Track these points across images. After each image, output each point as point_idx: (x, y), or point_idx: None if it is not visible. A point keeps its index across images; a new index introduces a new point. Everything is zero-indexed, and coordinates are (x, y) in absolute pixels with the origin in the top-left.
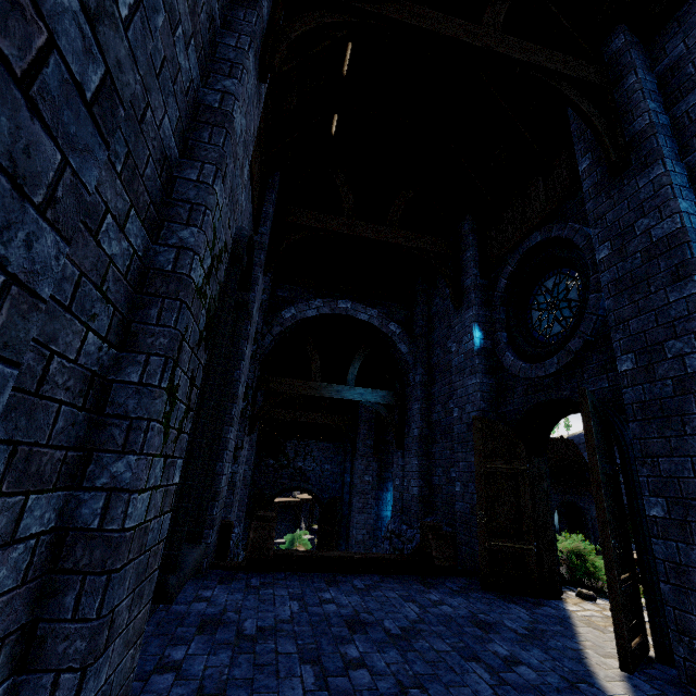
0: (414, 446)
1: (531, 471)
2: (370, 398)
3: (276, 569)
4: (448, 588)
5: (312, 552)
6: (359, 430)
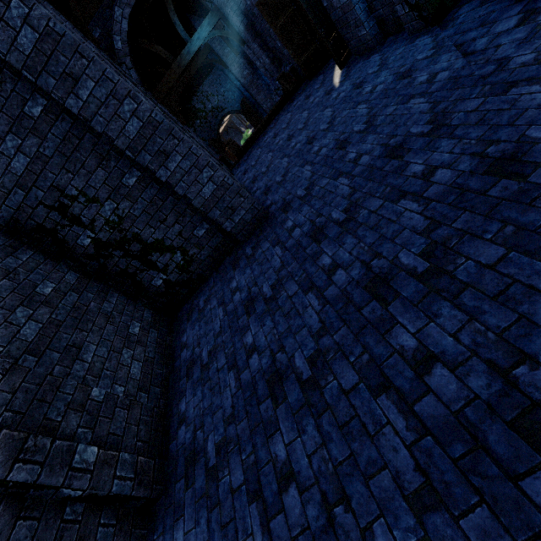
0: (248, 37)
1: (296, 5)
2: (204, 35)
3: (247, 150)
4: (299, 94)
5: (252, 134)
6: (215, 50)
